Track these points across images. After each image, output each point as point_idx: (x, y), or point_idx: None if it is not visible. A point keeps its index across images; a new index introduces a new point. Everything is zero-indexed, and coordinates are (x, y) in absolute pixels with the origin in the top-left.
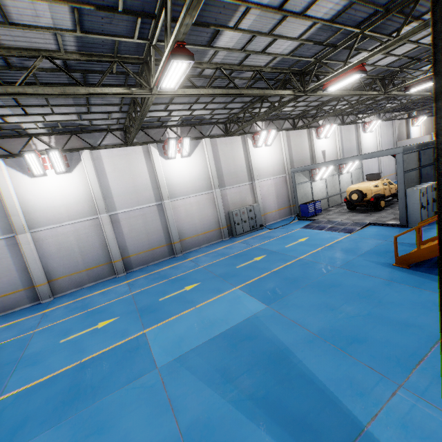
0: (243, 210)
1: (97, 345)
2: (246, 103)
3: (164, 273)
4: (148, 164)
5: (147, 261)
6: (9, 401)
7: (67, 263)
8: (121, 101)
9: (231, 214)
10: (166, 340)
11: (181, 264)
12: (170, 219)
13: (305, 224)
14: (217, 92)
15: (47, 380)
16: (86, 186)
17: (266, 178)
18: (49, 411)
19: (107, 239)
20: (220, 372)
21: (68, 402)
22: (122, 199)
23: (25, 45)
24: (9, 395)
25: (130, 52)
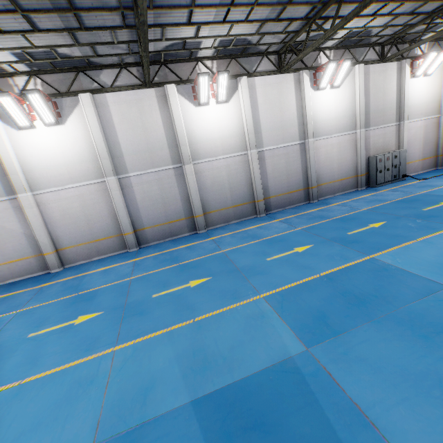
0: (388, 156)
1: (320, 264)
2: None
3: (318, 214)
4: (297, 96)
5: (284, 204)
6: (276, 297)
7: (218, 198)
8: None
9: (374, 159)
10: (420, 265)
11: (330, 208)
12: (311, 161)
13: None
14: None
15: (298, 286)
16: (239, 118)
17: (416, 119)
18: (343, 309)
19: (254, 177)
20: None
21: (357, 304)
22: (269, 135)
23: None
24: (268, 293)
25: None
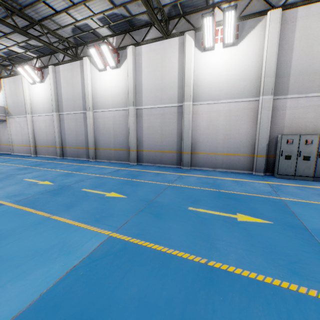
0: (308, 138)
1: (2, 191)
2: None
3: (142, 174)
4: (180, 59)
5: (155, 161)
6: None
7: (105, 140)
8: None
9: (279, 139)
10: None
11: (167, 174)
12: (185, 125)
13: None
14: None
15: None
16: (127, 80)
17: None
18: None
19: (129, 129)
20: None
21: None
22: (149, 95)
23: None
24: None
25: None
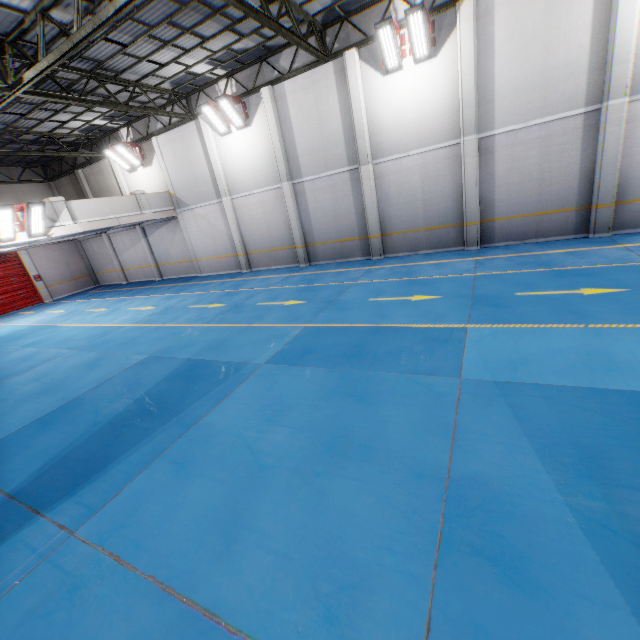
0: None
1: (400, 317)
2: None
3: (547, 259)
4: (600, 2)
5: (523, 234)
6: (311, 330)
7: (405, 214)
8: None
9: None
10: (495, 351)
11: (595, 251)
12: (606, 150)
13: None
14: None
15: (342, 328)
16: (454, 81)
17: None
18: (331, 354)
19: (464, 184)
20: (581, 451)
21: (348, 355)
22: (511, 103)
23: None
24: (313, 325)
25: None
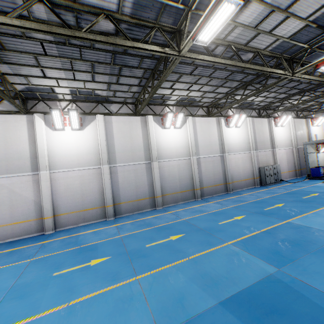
0: (270, 167)
1: (257, 225)
2: (290, 94)
3: (238, 199)
4: (218, 129)
5: (212, 193)
6: (239, 243)
7: (171, 185)
8: (238, 85)
9: (263, 169)
10: (319, 225)
11: (244, 196)
12: (227, 166)
13: (320, 181)
14: (316, 79)
15: (250, 237)
16: (186, 138)
17: (281, 148)
18: (288, 248)
19: (194, 173)
20: None
21: (294, 245)
22: (203, 149)
23: (254, 45)
24: (232, 241)
25: (288, 53)
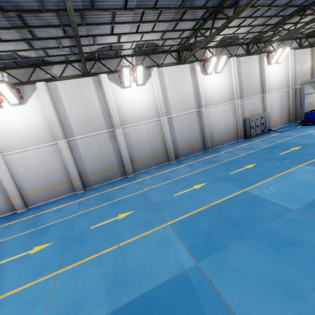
0: (257, 117)
1: (210, 197)
2: (285, 17)
3: (211, 160)
4: (192, 79)
5: (188, 153)
6: (178, 224)
7: (141, 151)
8: (204, 15)
9: (248, 120)
10: (276, 195)
11: (220, 155)
12: (205, 123)
13: (313, 127)
14: None
15: (194, 214)
16: (153, 95)
17: (274, 91)
18: (223, 231)
19: (166, 136)
20: None
21: (233, 226)
22: (175, 106)
23: None
24: (173, 221)
25: None
